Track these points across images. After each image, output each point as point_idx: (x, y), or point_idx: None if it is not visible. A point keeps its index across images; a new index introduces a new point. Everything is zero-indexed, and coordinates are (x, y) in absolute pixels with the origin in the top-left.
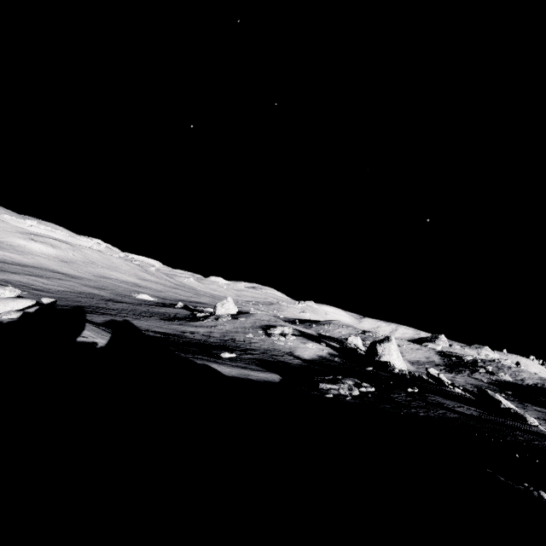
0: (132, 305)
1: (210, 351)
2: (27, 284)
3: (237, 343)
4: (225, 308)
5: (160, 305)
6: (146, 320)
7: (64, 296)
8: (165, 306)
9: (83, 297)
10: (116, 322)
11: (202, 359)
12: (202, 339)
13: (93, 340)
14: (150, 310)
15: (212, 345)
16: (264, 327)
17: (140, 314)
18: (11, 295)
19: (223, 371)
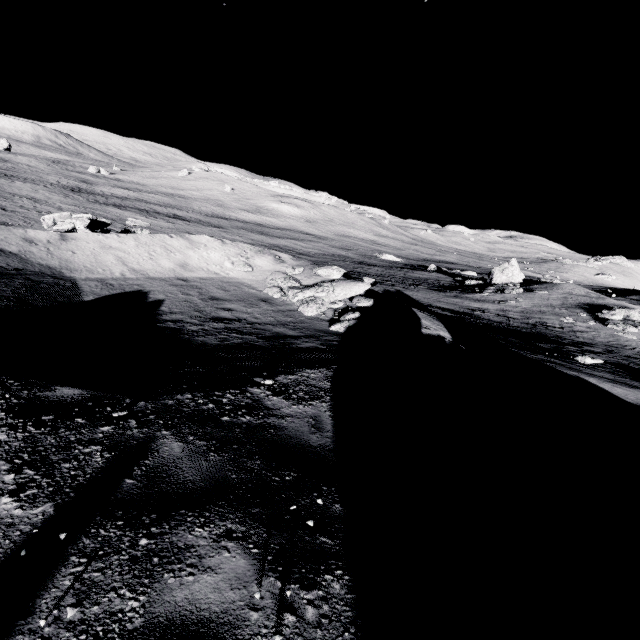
0: (385, 269)
1: (536, 345)
2: (292, 248)
3: (553, 330)
4: (507, 275)
5: (411, 268)
6: (416, 290)
7: (323, 260)
8: (416, 269)
9: (337, 260)
10: (391, 293)
11: (556, 364)
12: (502, 322)
13: (437, 333)
14: (406, 275)
15: (523, 332)
16: (586, 307)
17: (403, 281)
18: (338, 275)
19: (616, 393)
